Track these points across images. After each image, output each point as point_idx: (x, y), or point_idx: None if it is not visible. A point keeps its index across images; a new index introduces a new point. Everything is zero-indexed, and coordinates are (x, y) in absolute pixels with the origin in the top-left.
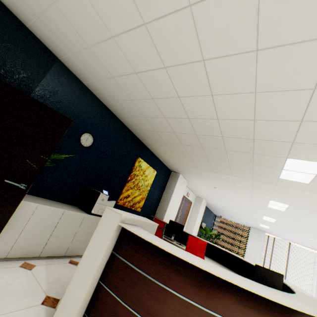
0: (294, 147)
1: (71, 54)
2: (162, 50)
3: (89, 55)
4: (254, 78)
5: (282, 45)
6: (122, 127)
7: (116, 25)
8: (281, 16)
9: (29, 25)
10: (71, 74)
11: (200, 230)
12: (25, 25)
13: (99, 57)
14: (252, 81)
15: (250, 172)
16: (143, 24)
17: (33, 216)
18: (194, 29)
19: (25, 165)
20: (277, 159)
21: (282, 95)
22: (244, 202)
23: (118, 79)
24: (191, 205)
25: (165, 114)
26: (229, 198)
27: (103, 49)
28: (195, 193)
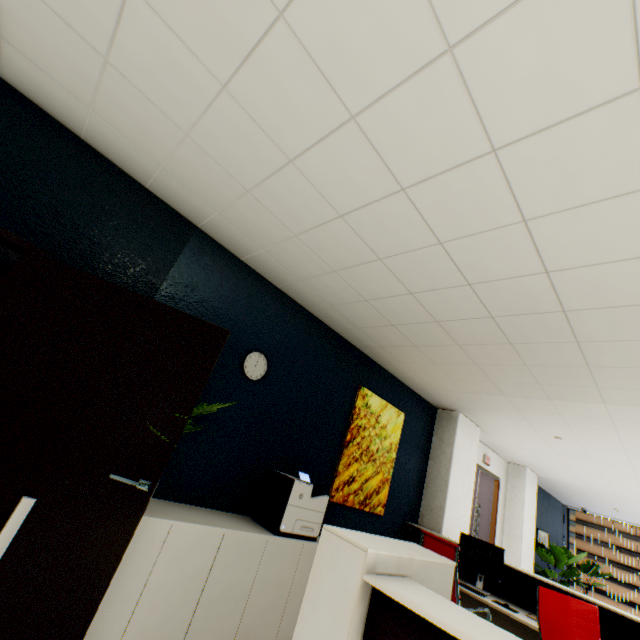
0: None
1: (217, 213)
2: (393, 157)
3: (249, 207)
4: None
5: None
6: (320, 329)
7: (295, 137)
8: None
9: (149, 184)
10: (218, 248)
11: (538, 553)
12: (143, 185)
13: (267, 205)
14: (636, 163)
15: None
16: (349, 119)
17: (163, 551)
18: (465, 93)
19: (146, 437)
20: None
21: None
22: None
23: (305, 237)
24: (500, 486)
25: (410, 286)
26: (602, 461)
27: (274, 189)
28: (504, 455)
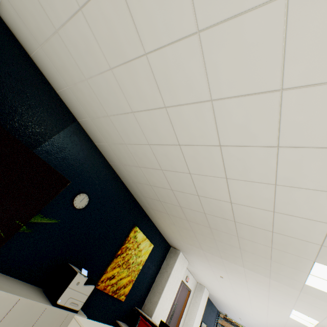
0: (323, 250)
1: (89, 119)
2: (178, 130)
3: (106, 122)
4: (274, 170)
5: (306, 147)
6: (124, 190)
7: (138, 103)
8: (304, 122)
9: (59, 91)
10: (85, 134)
11: None
12: (55, 90)
13: (116, 125)
14: (272, 173)
15: (267, 268)
16: (164, 107)
17: None
18: (214, 119)
19: None
20: (301, 260)
21: (307, 192)
22: (258, 303)
23: (130, 146)
24: (190, 294)
25: (172, 186)
26: (238, 293)
27: (121, 120)
28: (196, 278)
